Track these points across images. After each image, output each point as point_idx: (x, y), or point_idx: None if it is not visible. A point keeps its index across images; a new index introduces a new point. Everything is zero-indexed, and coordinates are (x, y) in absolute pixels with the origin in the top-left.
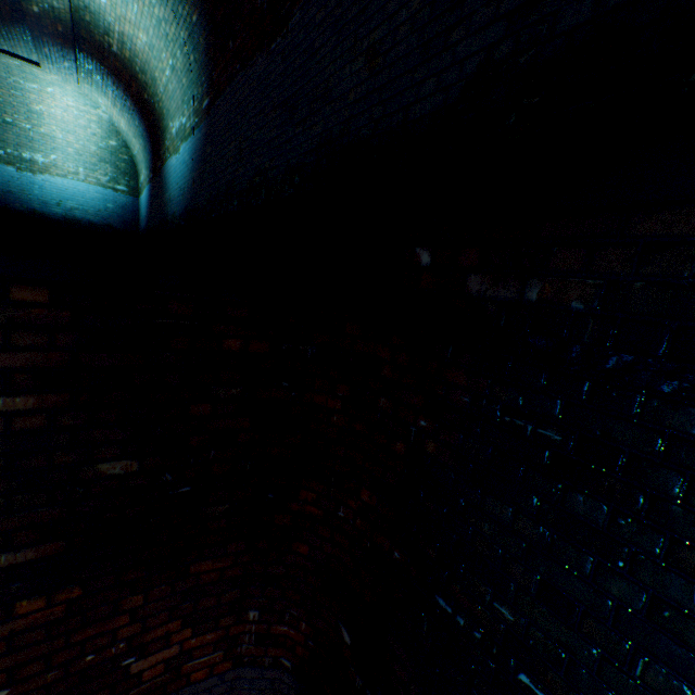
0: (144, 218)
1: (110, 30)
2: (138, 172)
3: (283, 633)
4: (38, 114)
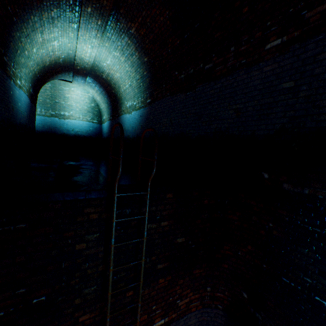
0: (106, 133)
1: (104, 72)
2: (101, 114)
3: (218, 296)
4: (67, 98)
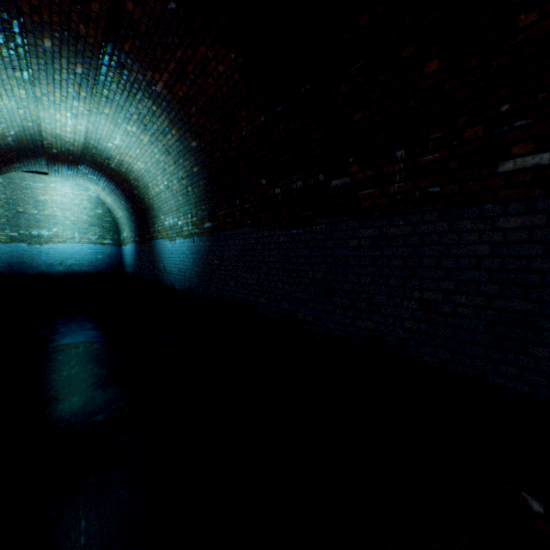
0: (131, 266)
1: (111, 157)
2: (119, 228)
3: None
4: (43, 202)
